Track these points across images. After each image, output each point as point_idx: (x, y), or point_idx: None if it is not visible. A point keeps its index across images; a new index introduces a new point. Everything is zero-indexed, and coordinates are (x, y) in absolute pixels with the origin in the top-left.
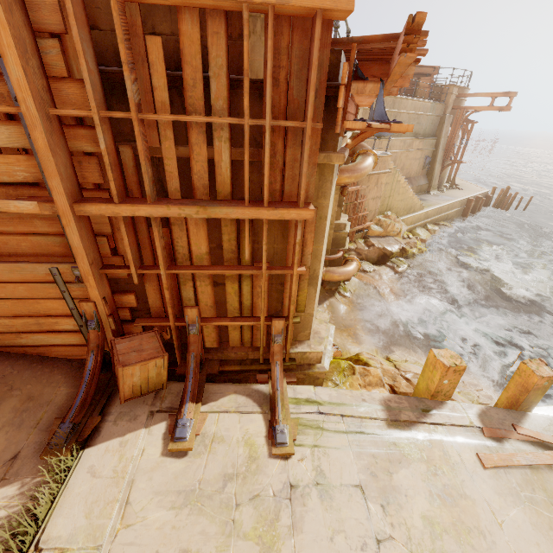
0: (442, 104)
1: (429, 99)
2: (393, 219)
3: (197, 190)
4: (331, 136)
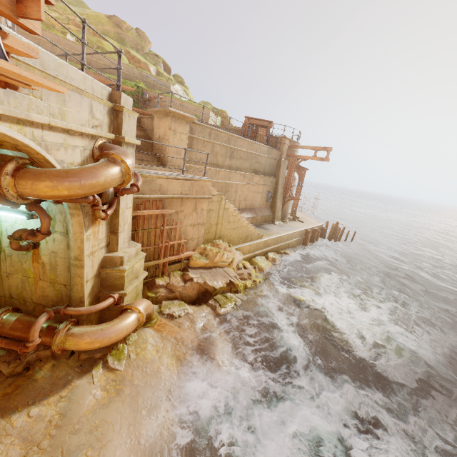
0: (278, 150)
1: (265, 144)
2: (223, 247)
3: None
4: None
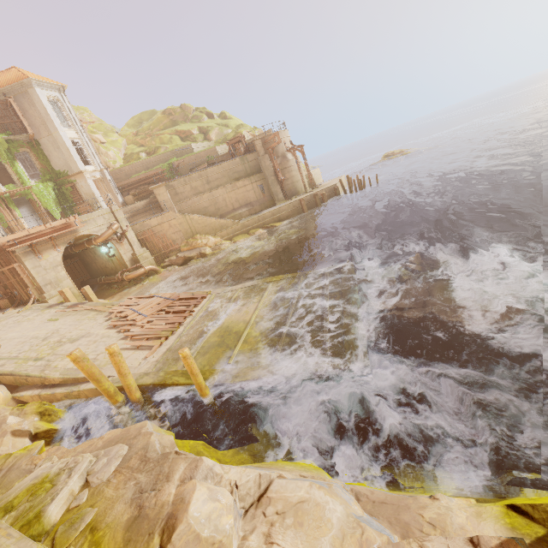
0: (253, 153)
1: (236, 157)
2: (199, 238)
3: (4, 266)
4: (15, 251)
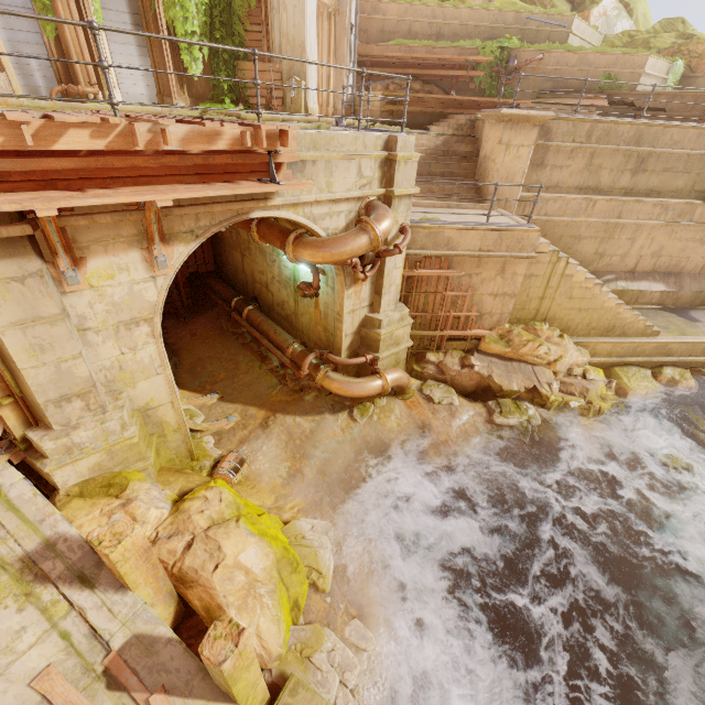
0: None
1: None
2: (546, 336)
3: None
4: None
